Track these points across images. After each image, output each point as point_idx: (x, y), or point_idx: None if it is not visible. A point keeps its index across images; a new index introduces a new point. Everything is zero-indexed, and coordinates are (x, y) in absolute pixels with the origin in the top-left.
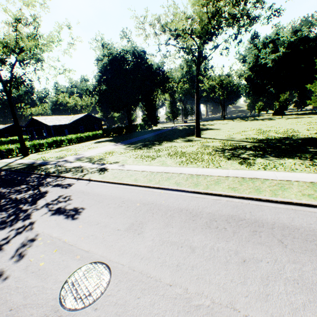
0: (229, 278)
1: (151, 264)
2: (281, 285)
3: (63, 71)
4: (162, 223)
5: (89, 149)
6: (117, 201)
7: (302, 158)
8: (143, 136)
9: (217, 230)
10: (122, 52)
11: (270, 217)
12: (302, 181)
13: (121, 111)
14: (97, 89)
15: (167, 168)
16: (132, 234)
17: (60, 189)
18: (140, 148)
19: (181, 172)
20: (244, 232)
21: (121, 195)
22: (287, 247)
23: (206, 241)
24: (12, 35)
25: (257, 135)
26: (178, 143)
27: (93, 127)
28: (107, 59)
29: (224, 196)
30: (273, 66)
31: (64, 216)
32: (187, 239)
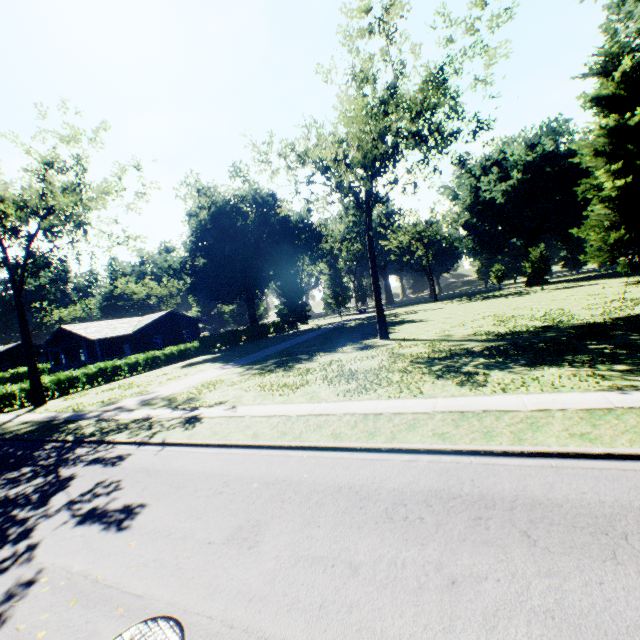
0: (421, 622)
1: (268, 610)
2: (521, 624)
3: (124, 239)
4: (298, 520)
5: (170, 381)
6: (214, 482)
7: (575, 363)
8: (280, 345)
9: (406, 523)
10: (234, 200)
11: (509, 486)
12: (571, 409)
13: (236, 301)
14: (188, 265)
15: (319, 406)
16: (238, 548)
17: (101, 469)
18: (272, 370)
19: (344, 412)
20: (458, 522)
21: (223, 469)
22: (536, 544)
23: (383, 549)
24: (35, 189)
25: (496, 327)
26: (345, 354)
27: (182, 335)
28: (206, 212)
29: (424, 452)
30: (507, 202)
31: (101, 525)
32: (345, 548)
